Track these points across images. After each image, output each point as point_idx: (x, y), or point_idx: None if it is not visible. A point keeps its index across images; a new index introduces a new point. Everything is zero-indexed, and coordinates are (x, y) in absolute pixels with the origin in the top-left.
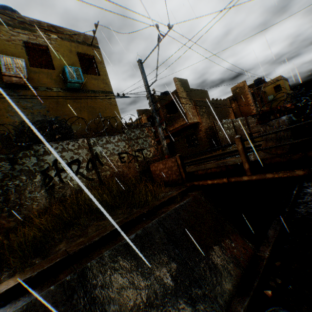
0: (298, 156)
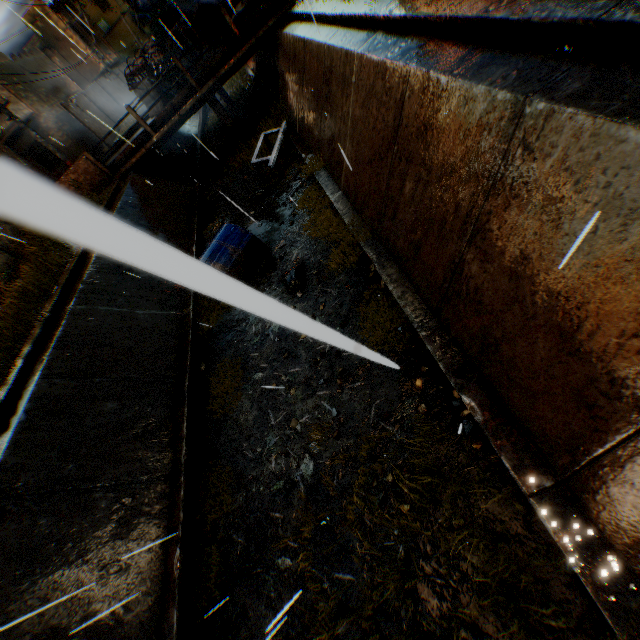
0: (170, 108)
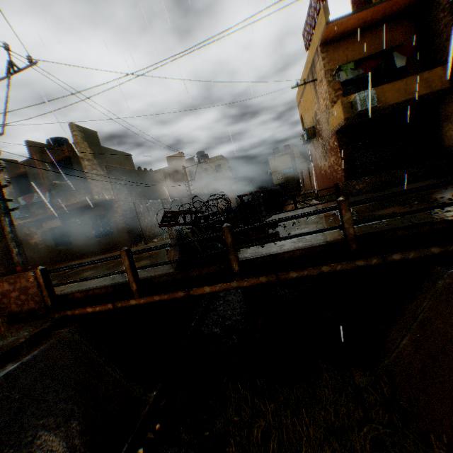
0: (182, 275)
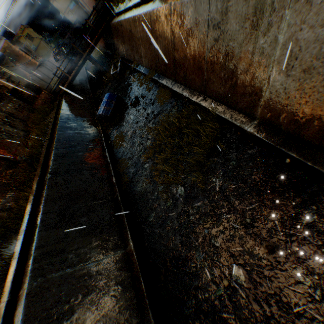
0: (74, 64)
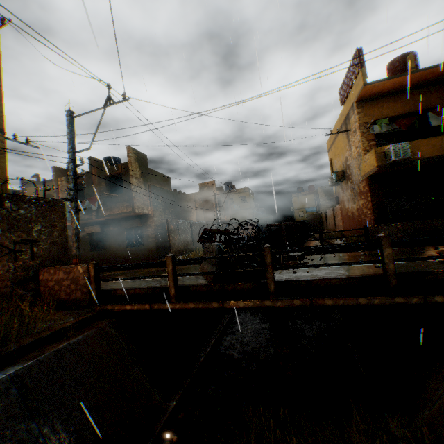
0: (218, 287)
